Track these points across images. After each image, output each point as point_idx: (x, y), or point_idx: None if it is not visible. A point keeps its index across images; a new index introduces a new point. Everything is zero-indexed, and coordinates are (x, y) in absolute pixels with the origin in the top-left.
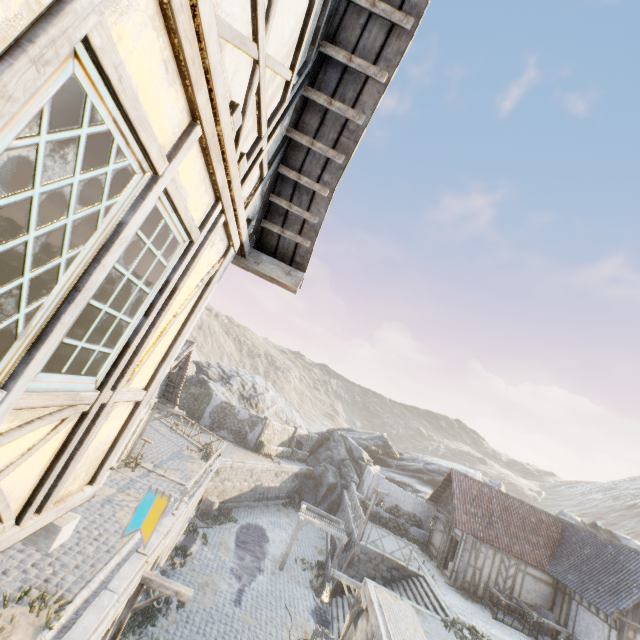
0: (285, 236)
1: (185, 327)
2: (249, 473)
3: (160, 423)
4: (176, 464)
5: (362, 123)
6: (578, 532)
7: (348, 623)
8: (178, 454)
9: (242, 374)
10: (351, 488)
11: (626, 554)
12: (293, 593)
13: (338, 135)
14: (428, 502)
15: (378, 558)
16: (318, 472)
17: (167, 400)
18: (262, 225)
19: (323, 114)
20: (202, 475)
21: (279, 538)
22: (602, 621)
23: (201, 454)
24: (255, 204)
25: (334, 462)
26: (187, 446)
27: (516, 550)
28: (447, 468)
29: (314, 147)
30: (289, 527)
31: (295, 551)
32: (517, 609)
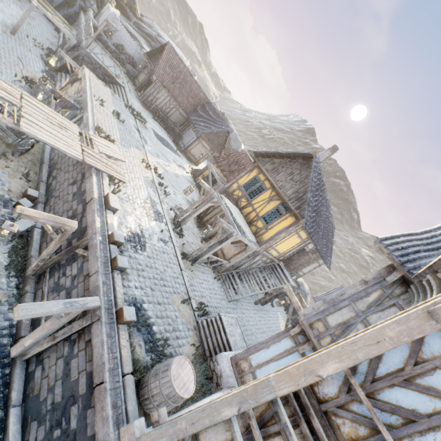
0: None
1: None
2: None
3: None
4: None
5: None
6: (211, 107)
7: (67, 83)
8: None
9: None
10: (89, 13)
11: (220, 120)
12: (25, 54)
13: None
14: (145, 55)
15: (98, 65)
16: None
17: None
18: None
19: None
20: None
21: (10, 12)
22: (195, 134)
23: None
24: None
25: None
26: None
27: (179, 100)
28: None
29: None
30: (21, 10)
31: (27, 31)
32: (165, 119)
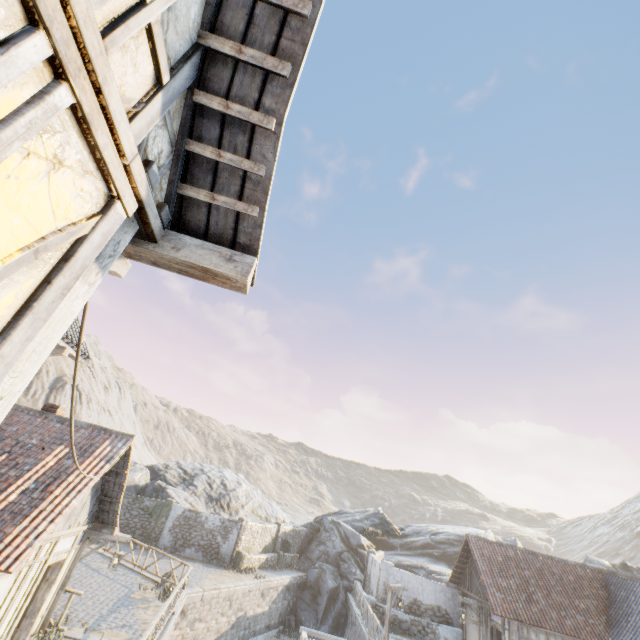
0: (218, 204)
1: (5, 341)
2: (227, 602)
3: (102, 558)
4: (121, 617)
5: (309, 16)
6: (623, 581)
7: None
8: (125, 600)
9: (208, 470)
10: (357, 589)
11: None
12: None
13: (276, 37)
14: (450, 585)
15: None
16: (313, 577)
17: (102, 523)
18: (179, 192)
19: (250, 9)
20: (158, 626)
21: None
22: None
23: (159, 591)
24: (158, 143)
25: (330, 558)
26: (139, 584)
27: (569, 626)
28: (456, 534)
29: (243, 56)
30: None
31: None
32: None
